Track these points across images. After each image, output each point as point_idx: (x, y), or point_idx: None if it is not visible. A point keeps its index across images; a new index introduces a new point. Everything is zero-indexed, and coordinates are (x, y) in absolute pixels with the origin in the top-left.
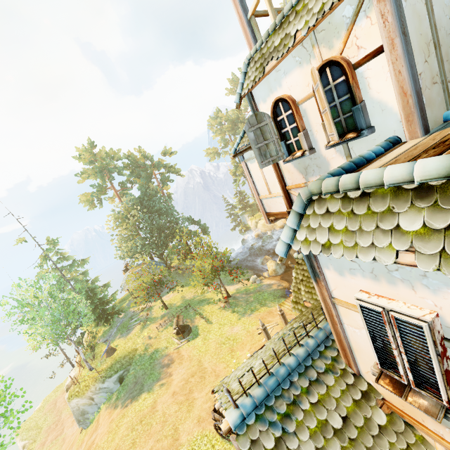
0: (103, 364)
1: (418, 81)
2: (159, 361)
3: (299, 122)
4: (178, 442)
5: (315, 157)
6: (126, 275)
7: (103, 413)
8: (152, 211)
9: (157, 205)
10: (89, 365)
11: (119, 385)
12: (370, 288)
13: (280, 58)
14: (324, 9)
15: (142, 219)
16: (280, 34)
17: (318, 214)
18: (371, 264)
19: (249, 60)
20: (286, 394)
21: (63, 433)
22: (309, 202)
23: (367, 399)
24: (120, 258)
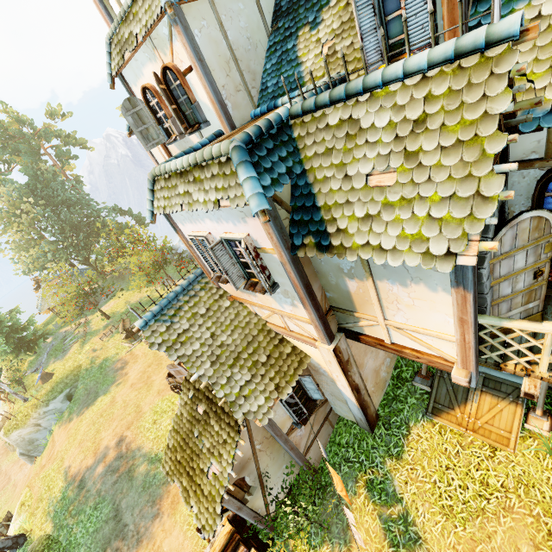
0: (41, 391)
1: (219, 93)
2: (111, 368)
3: (165, 111)
4: (141, 413)
5: (187, 141)
6: (41, 292)
7: (57, 432)
8: (55, 203)
9: (61, 194)
10: (22, 397)
11: (68, 403)
12: (193, 229)
13: (133, 52)
14: (148, 26)
15: (43, 216)
16: (127, 28)
17: (159, 189)
18: (186, 214)
19: (110, 40)
20: (174, 306)
21: (11, 481)
22: (154, 181)
23: (222, 297)
24: (24, 273)
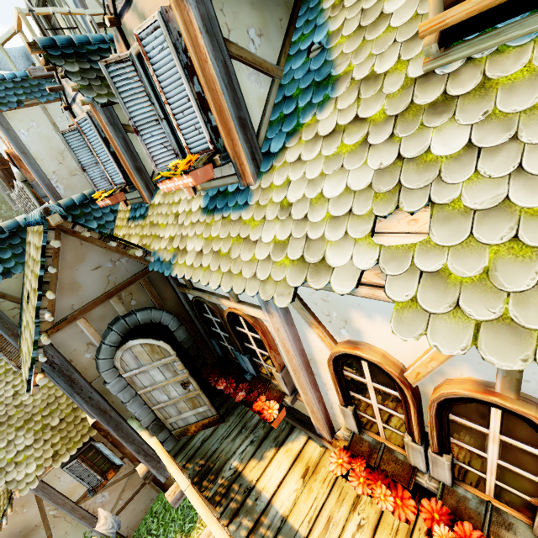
0: None
1: (46, 178)
2: None
3: None
4: None
5: None
6: None
7: None
8: None
9: None
10: None
11: None
12: None
13: None
14: None
15: None
16: None
17: None
18: None
19: None
20: None
21: None
22: None
23: None
24: None
